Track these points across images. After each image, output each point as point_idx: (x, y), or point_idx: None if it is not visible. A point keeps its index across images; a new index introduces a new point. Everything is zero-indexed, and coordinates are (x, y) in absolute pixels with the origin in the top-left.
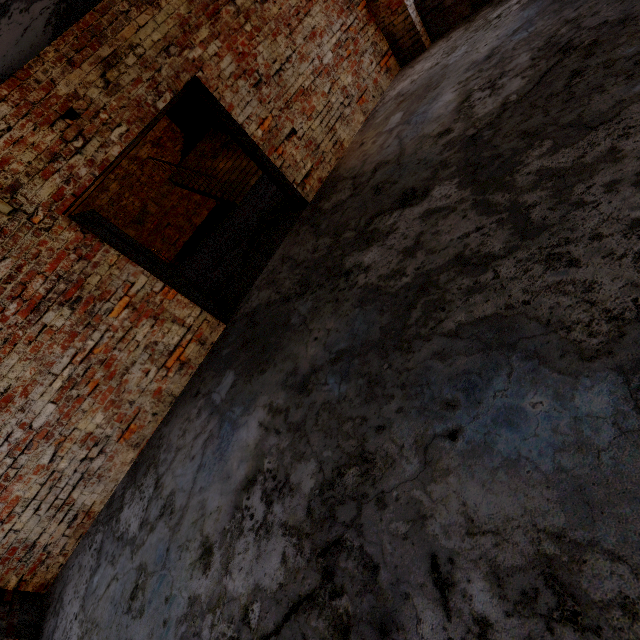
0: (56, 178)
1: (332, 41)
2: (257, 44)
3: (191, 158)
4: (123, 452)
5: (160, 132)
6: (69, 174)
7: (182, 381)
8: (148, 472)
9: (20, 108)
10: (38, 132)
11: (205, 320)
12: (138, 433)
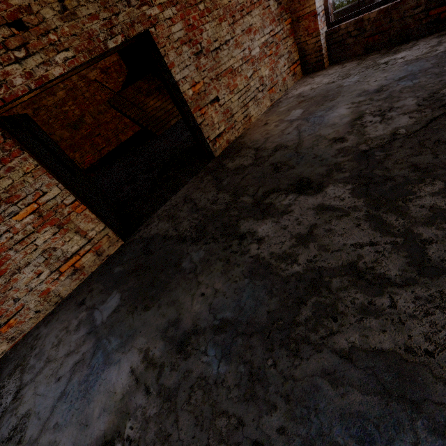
0: None
1: (261, 40)
2: (205, 22)
3: (129, 90)
4: None
5: (110, 63)
6: (2, 79)
7: (72, 285)
8: (13, 374)
9: None
10: None
11: (106, 235)
12: (16, 327)
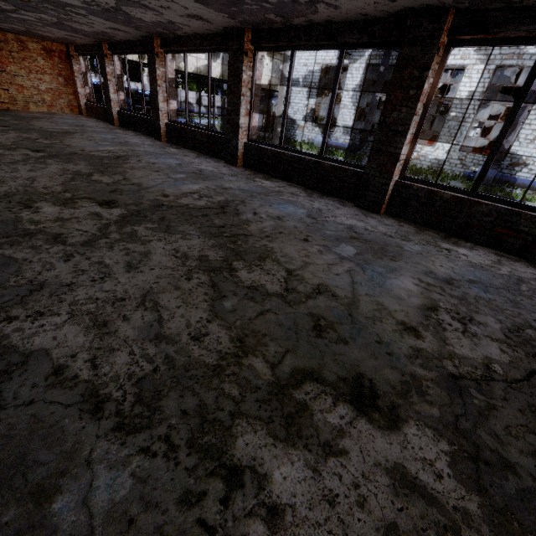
0: None
1: (49, 86)
2: (12, 65)
3: None
4: None
5: None
6: None
7: None
8: None
9: None
10: None
11: None
12: None
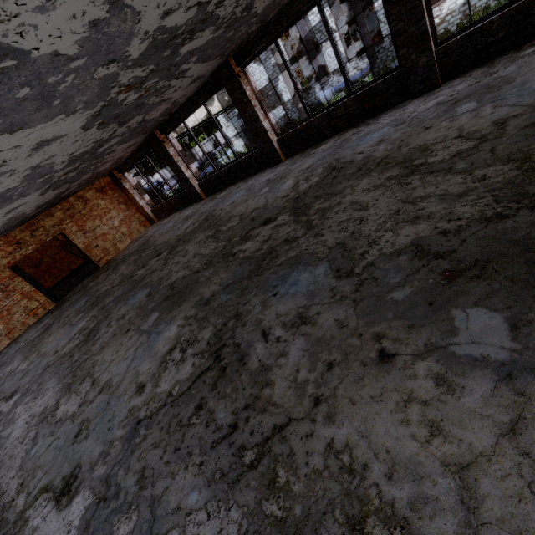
0: (9, 258)
1: (119, 219)
2: (87, 222)
3: None
4: (6, 340)
5: None
6: (14, 257)
7: (34, 320)
8: (14, 342)
9: (5, 242)
10: (8, 247)
11: (48, 301)
12: (13, 335)
